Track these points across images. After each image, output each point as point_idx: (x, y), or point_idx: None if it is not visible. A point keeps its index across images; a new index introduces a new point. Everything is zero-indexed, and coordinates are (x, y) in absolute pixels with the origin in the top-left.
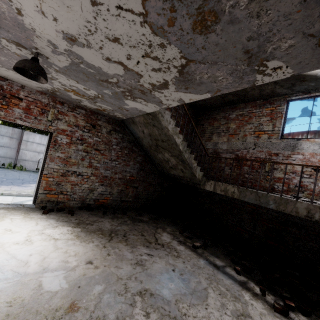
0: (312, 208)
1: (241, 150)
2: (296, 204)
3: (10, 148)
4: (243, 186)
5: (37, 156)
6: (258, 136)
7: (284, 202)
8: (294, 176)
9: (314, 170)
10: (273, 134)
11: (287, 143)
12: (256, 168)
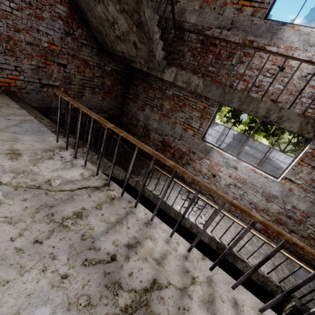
0: (194, 226)
1: (168, 136)
2: (186, 220)
3: None
4: (163, 168)
5: None
6: (186, 129)
7: (180, 216)
8: (199, 175)
9: (212, 175)
10: (198, 133)
11: (204, 147)
12: (176, 158)
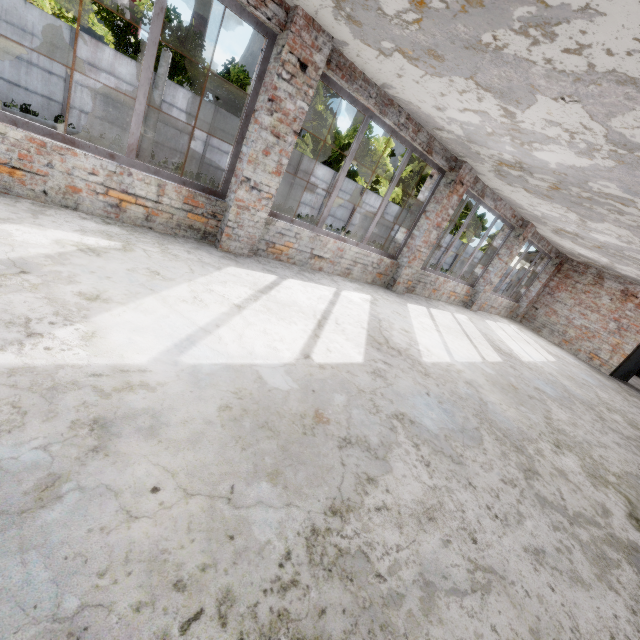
0: None
1: None
2: None
3: (347, 209)
4: None
5: (363, 222)
6: None
7: None
8: None
9: None
10: None
11: None
12: None
